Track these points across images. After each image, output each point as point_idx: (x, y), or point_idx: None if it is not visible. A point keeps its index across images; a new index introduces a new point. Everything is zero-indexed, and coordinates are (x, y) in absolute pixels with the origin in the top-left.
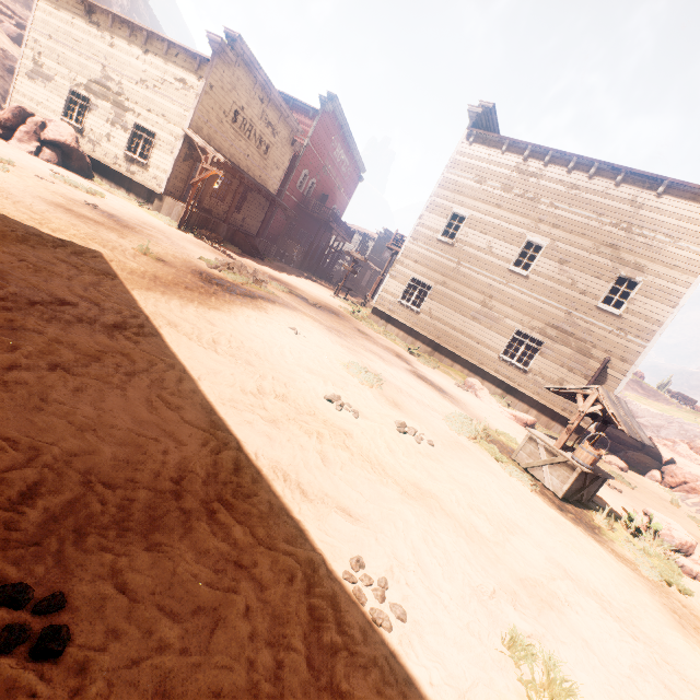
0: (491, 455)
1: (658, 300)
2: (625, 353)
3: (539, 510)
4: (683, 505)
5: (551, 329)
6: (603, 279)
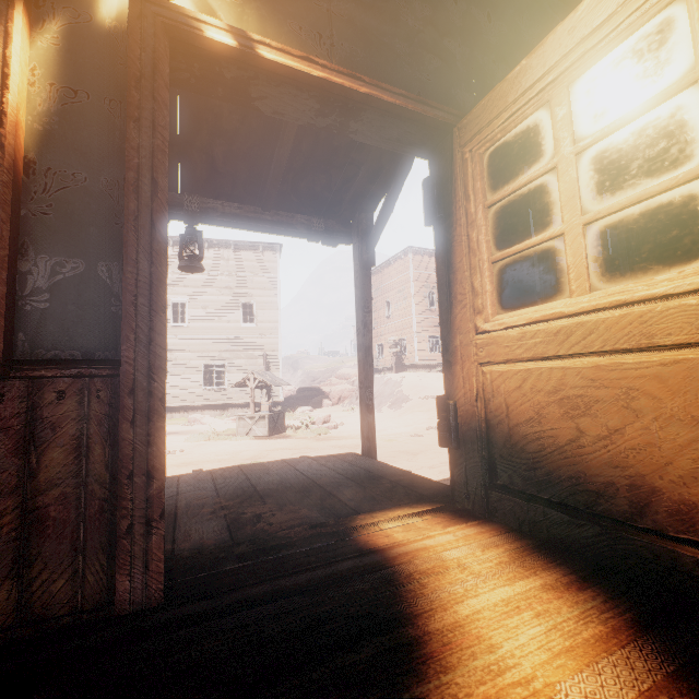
0: (223, 440)
1: (269, 309)
2: (271, 346)
3: (255, 442)
4: (343, 408)
5: (225, 353)
6: (235, 309)
